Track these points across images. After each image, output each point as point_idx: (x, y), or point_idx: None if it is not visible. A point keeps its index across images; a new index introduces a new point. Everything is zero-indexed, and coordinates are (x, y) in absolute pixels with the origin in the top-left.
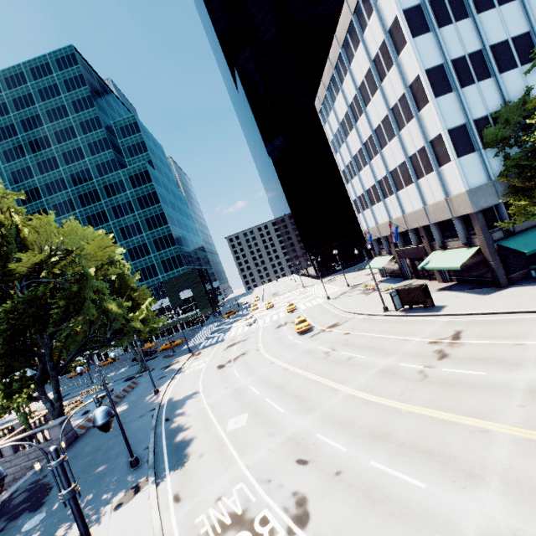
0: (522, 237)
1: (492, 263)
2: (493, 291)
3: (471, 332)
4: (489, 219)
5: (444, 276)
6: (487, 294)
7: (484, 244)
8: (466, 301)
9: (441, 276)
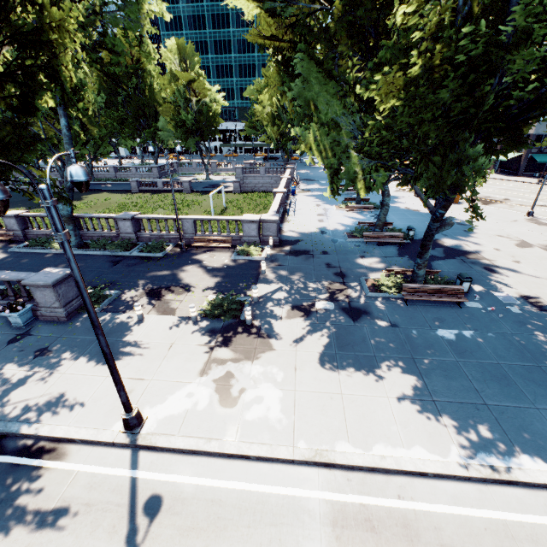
0: (543, 155)
1: (522, 163)
2: (512, 176)
3: (492, 181)
4: (537, 141)
5: (495, 168)
6: (508, 176)
7: (525, 153)
8: (497, 176)
9: (493, 167)
